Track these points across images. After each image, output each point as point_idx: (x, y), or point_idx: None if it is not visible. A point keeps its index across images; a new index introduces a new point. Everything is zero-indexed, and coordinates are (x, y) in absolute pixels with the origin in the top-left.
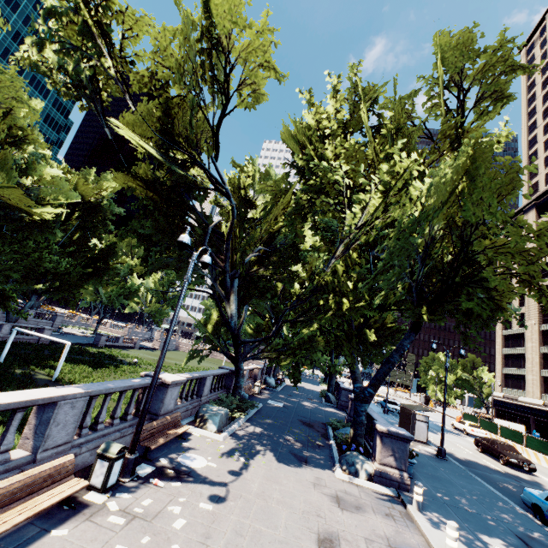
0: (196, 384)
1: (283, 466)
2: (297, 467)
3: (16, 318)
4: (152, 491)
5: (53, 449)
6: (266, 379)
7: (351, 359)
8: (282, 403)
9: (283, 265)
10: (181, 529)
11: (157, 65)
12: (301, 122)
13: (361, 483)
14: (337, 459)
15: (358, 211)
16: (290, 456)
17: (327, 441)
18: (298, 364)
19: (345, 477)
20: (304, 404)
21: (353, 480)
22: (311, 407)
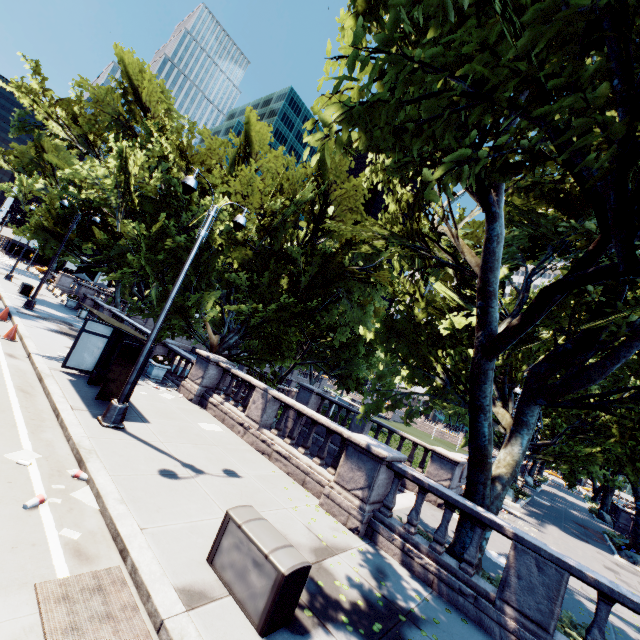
0: None
1: (570, 536)
2: (581, 541)
3: (314, 382)
4: (503, 513)
5: (462, 479)
6: (524, 477)
7: (633, 479)
8: (548, 503)
9: None
10: (529, 530)
11: None
12: None
13: (638, 569)
14: (616, 552)
15: None
16: (573, 534)
17: (604, 542)
18: (574, 471)
19: (623, 560)
20: (571, 511)
21: (630, 565)
22: (580, 516)
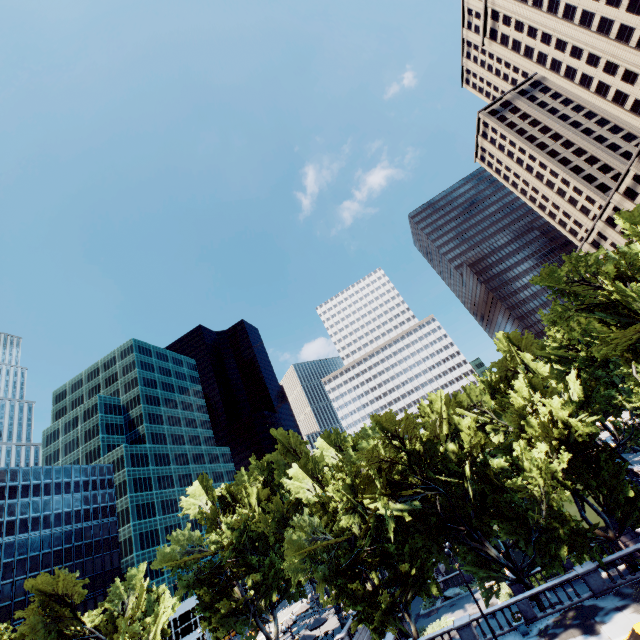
0: (632, 471)
1: None
2: None
3: None
4: None
5: None
6: None
7: None
8: (634, 465)
9: (588, 402)
10: None
11: (501, 372)
12: (550, 347)
13: None
14: None
15: (639, 375)
16: None
17: None
18: None
19: None
20: (638, 459)
21: None
22: None
